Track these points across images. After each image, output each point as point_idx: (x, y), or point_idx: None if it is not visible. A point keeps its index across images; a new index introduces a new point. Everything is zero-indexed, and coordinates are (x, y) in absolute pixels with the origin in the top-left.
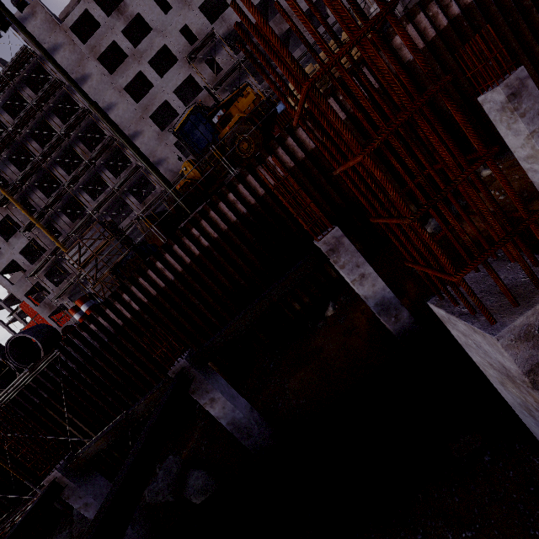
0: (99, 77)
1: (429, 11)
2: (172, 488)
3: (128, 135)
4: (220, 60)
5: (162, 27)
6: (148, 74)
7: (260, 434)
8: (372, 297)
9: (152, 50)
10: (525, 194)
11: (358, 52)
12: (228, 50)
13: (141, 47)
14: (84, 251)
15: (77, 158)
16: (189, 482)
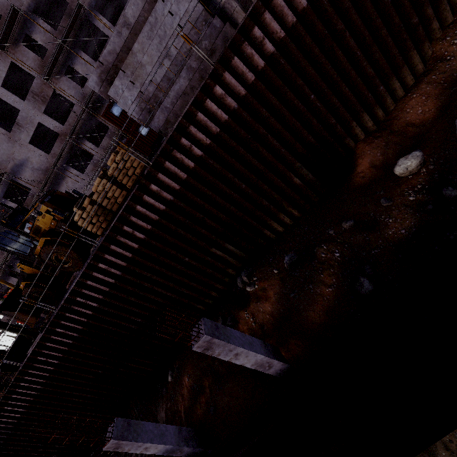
0: None
1: (174, 156)
2: None
3: None
4: (39, 39)
5: None
6: None
7: None
8: (159, 452)
9: None
10: (265, 328)
11: (128, 182)
12: (44, 25)
13: None
14: None
15: None
16: None
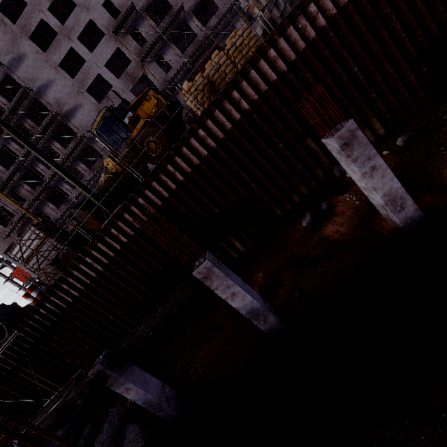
0: (34, 56)
1: (298, 23)
2: (114, 438)
3: (69, 108)
4: (143, 32)
5: (86, 2)
6: (79, 50)
7: (169, 408)
8: (243, 308)
9: (79, 26)
10: None
11: (241, 60)
12: (150, 22)
13: (69, 24)
14: (25, 249)
15: (28, 131)
16: (125, 435)
